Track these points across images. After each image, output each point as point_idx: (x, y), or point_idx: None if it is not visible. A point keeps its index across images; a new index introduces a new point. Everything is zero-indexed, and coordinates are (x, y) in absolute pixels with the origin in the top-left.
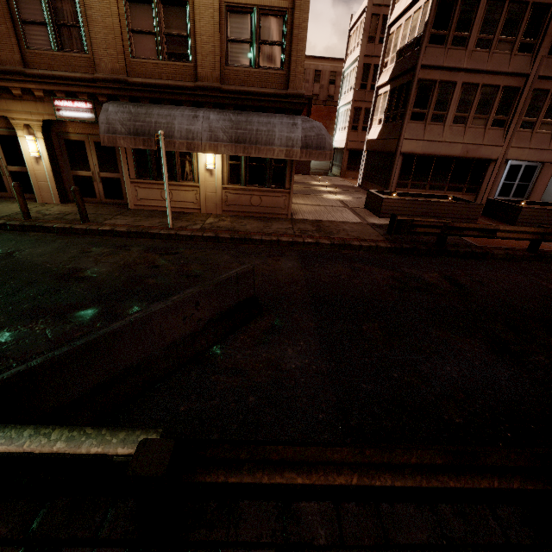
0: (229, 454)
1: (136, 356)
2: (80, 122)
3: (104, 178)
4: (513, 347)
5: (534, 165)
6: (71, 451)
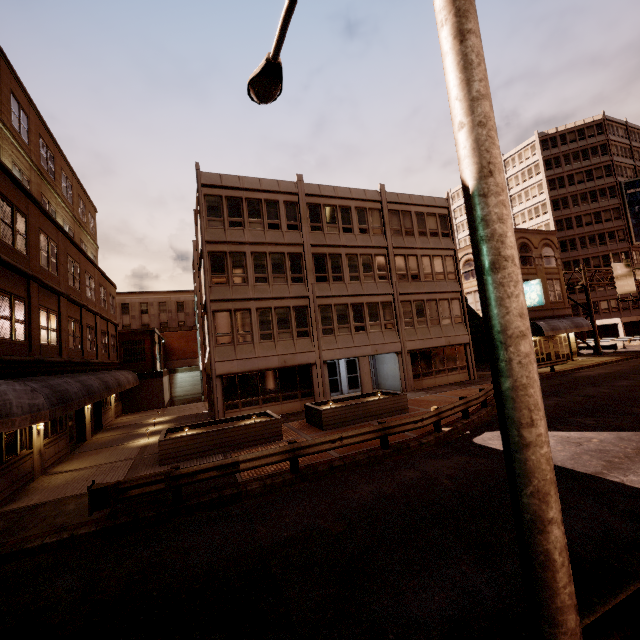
0: None
1: None
2: None
3: None
4: None
5: None
6: None
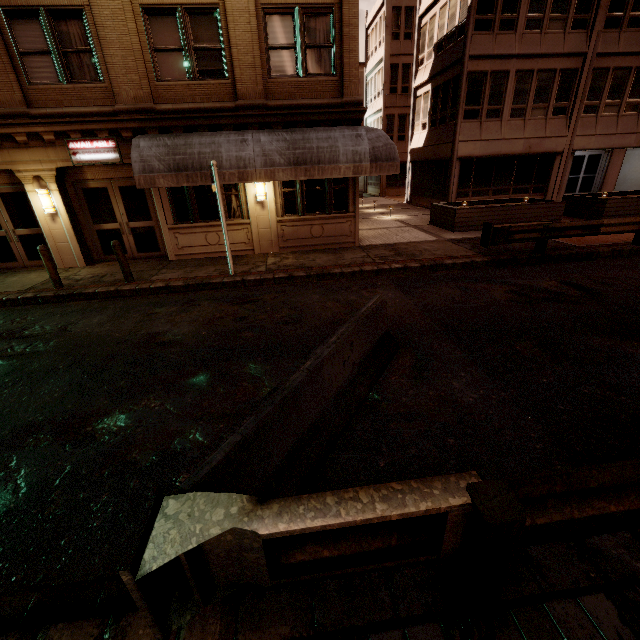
0: (543, 490)
1: (314, 412)
2: (100, 166)
3: (135, 228)
4: None
5: (597, 153)
6: (398, 511)
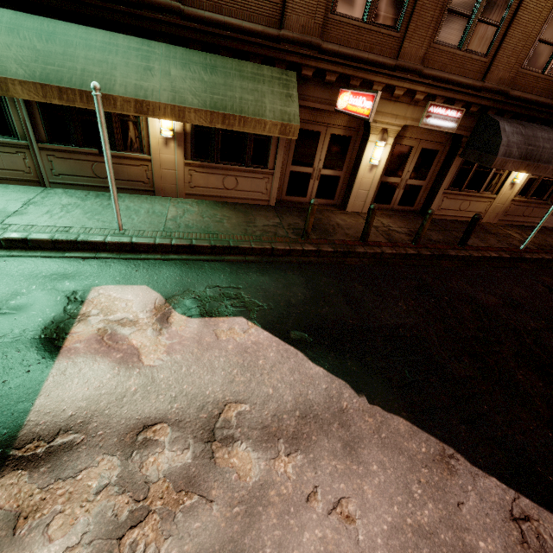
0: None
1: None
2: (421, 127)
3: (409, 185)
4: None
5: None
6: None
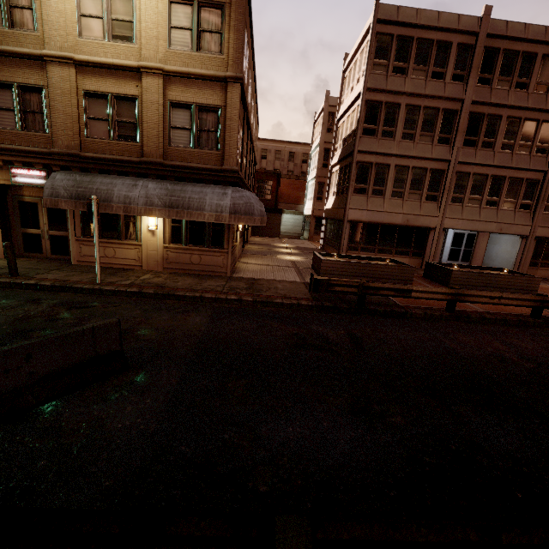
0: None
1: None
2: (36, 187)
3: (53, 235)
4: (375, 406)
5: (475, 233)
6: None
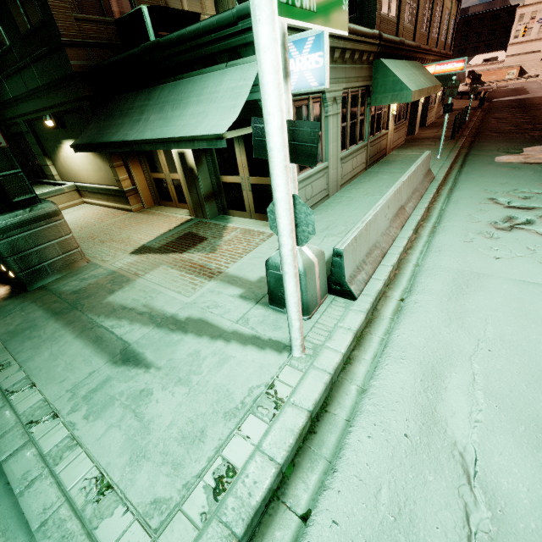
0: None
1: None
2: None
3: None
4: None
5: None
6: None
